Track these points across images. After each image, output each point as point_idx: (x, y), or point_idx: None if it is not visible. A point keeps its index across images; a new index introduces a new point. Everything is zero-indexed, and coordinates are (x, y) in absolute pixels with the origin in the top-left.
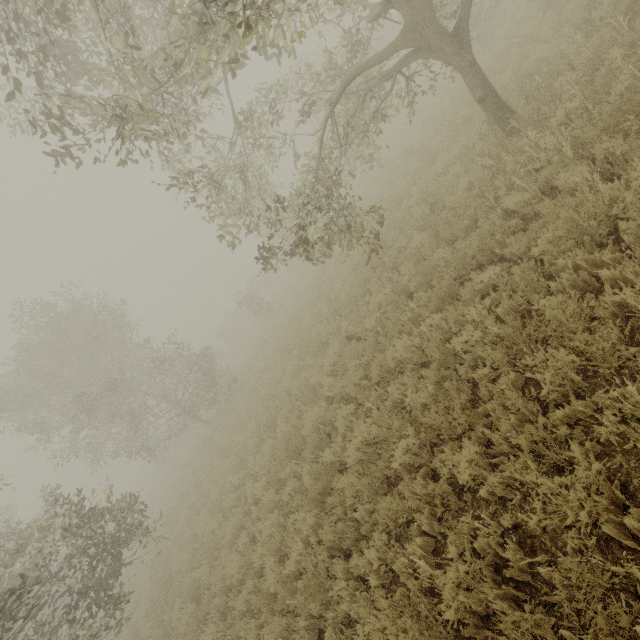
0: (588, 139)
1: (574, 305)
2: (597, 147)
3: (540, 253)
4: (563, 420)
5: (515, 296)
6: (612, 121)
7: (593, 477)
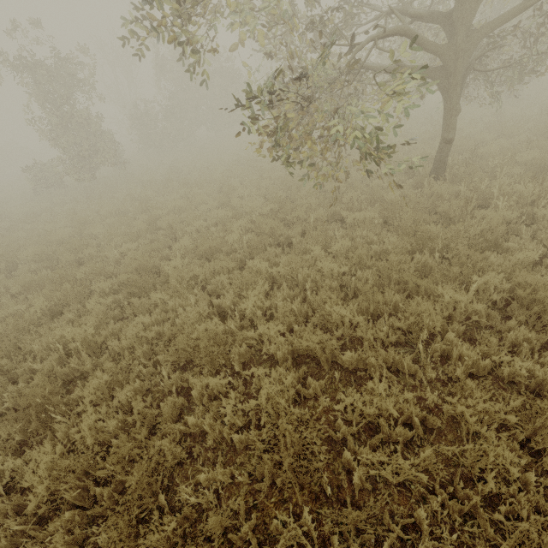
0: None
1: None
2: None
3: None
4: None
5: None
6: None
7: None
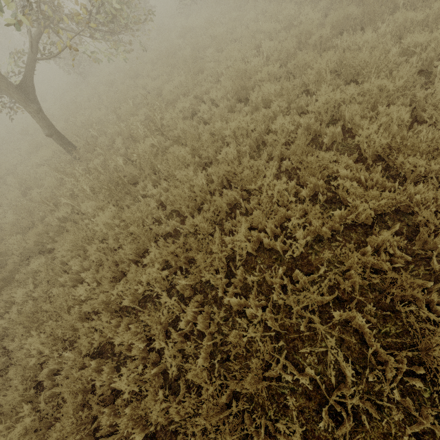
0: (97, 187)
1: (61, 299)
2: (98, 194)
3: (62, 256)
4: (48, 374)
5: (40, 287)
6: (105, 182)
7: (30, 425)
